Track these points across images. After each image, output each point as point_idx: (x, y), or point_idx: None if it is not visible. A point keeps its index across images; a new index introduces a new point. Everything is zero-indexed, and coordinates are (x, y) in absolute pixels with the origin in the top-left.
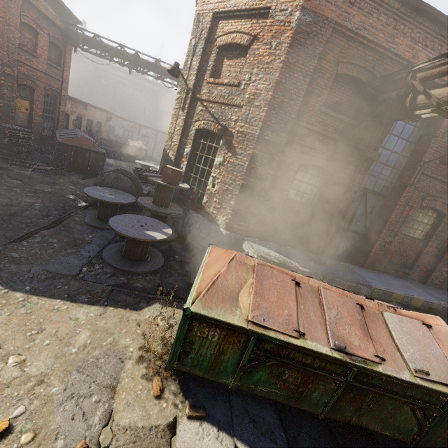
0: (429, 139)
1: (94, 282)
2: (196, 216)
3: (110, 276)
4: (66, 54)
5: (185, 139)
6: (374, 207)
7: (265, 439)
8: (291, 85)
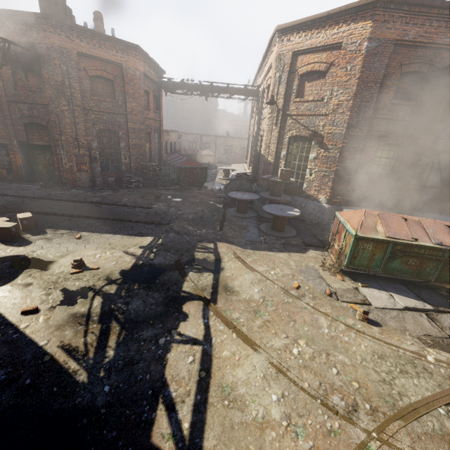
0: None
1: (272, 243)
2: (300, 199)
3: (276, 240)
4: (160, 99)
5: (280, 146)
6: (447, 164)
7: (403, 293)
8: (366, 92)
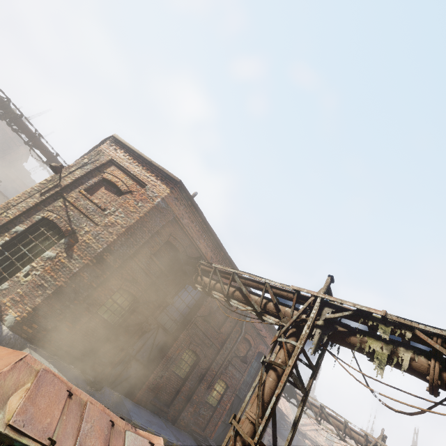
0: (203, 301)
1: None
2: None
3: None
4: None
5: (25, 218)
6: (160, 341)
7: None
8: (139, 232)
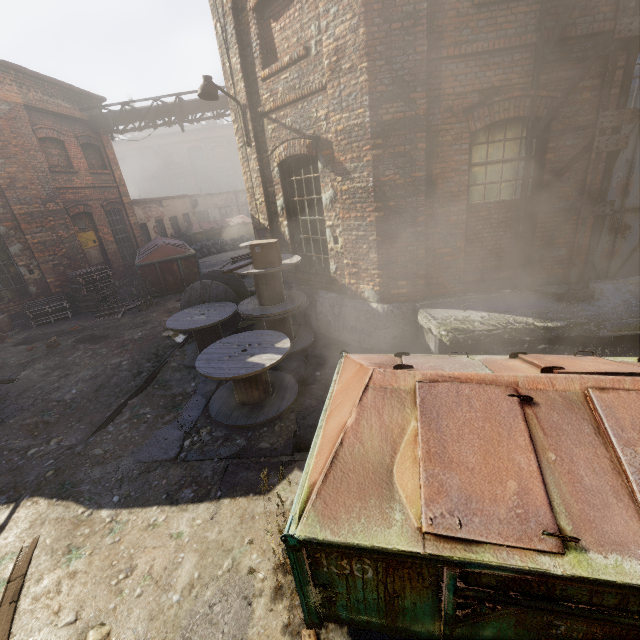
0: None
1: (201, 460)
2: (329, 298)
3: (223, 443)
4: (107, 149)
5: (271, 187)
6: None
7: None
8: None
